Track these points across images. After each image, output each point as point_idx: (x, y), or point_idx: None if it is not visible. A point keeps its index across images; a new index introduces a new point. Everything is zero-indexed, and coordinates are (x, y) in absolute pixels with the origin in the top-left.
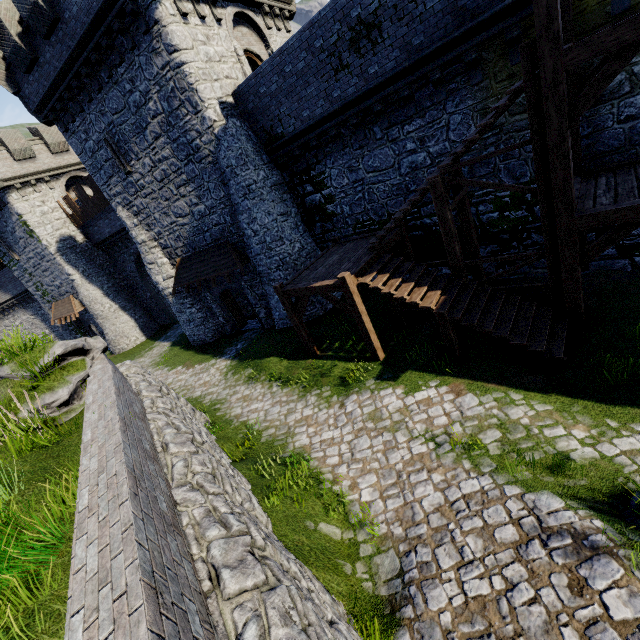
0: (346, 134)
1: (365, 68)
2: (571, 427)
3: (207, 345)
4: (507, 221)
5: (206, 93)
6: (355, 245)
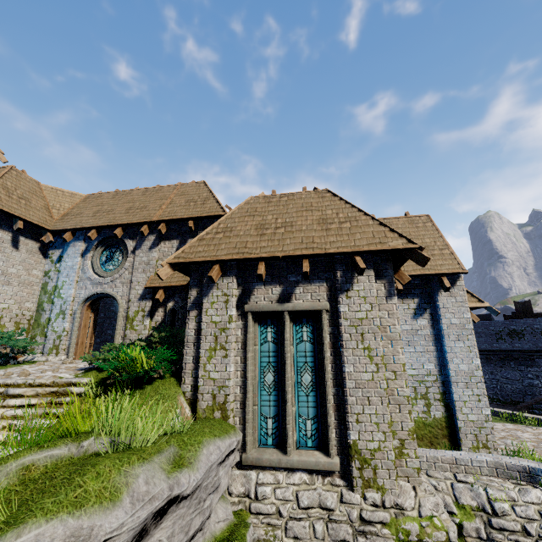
0: (493, 359)
1: (513, 343)
2: None
3: None
4: None
5: None
6: (499, 406)
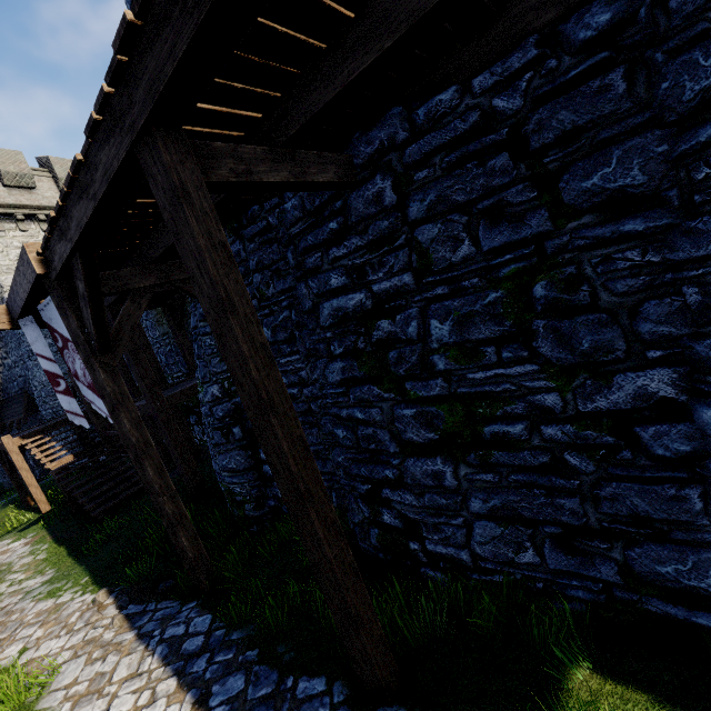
0: None
1: None
2: (27, 572)
3: (11, 489)
4: (194, 398)
5: (7, 282)
6: None
